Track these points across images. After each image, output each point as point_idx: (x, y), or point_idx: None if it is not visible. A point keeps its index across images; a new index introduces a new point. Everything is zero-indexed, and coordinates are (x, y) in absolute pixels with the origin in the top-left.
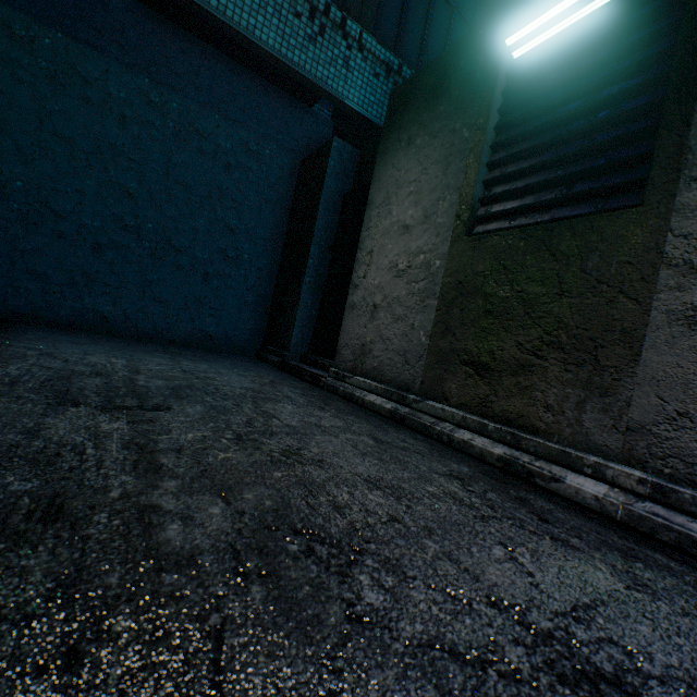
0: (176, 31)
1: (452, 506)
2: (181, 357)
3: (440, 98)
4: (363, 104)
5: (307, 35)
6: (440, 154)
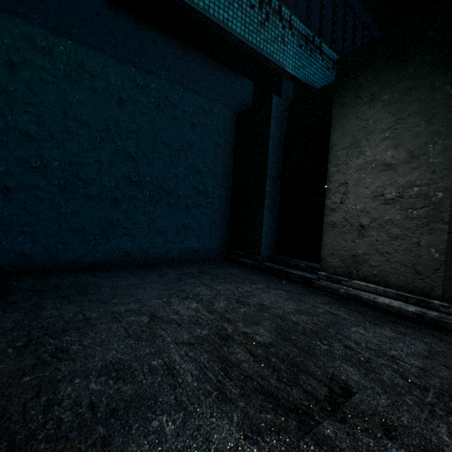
0: (148, 28)
1: None
2: (203, 279)
3: (406, 62)
4: (294, 68)
5: (259, 21)
6: (418, 106)
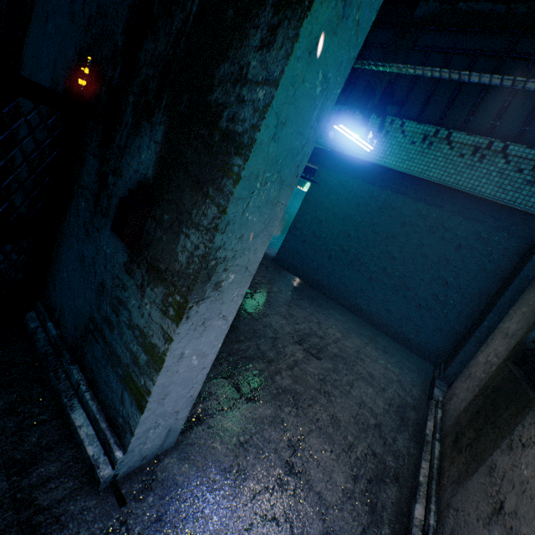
0: None
1: (342, 441)
2: (372, 344)
3: None
4: None
5: (525, 180)
6: None
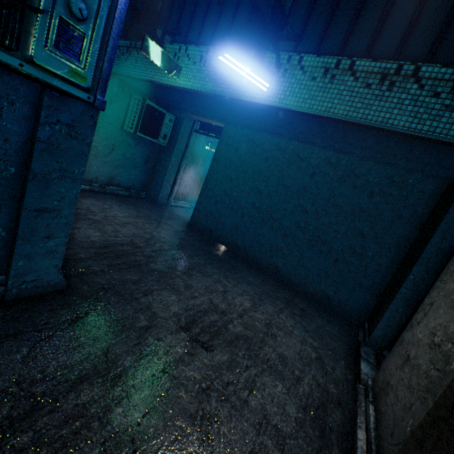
0: None
1: None
2: (288, 309)
3: None
4: None
5: (444, 105)
6: None
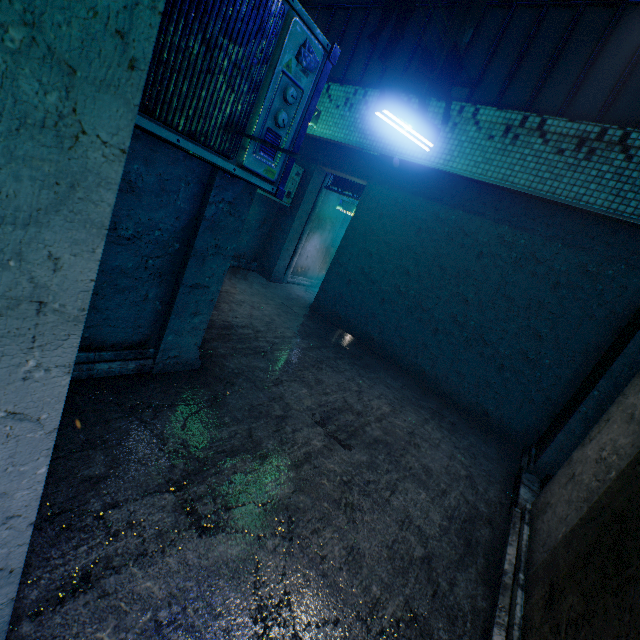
0: None
1: (360, 598)
2: (435, 420)
3: None
4: None
5: None
6: None
